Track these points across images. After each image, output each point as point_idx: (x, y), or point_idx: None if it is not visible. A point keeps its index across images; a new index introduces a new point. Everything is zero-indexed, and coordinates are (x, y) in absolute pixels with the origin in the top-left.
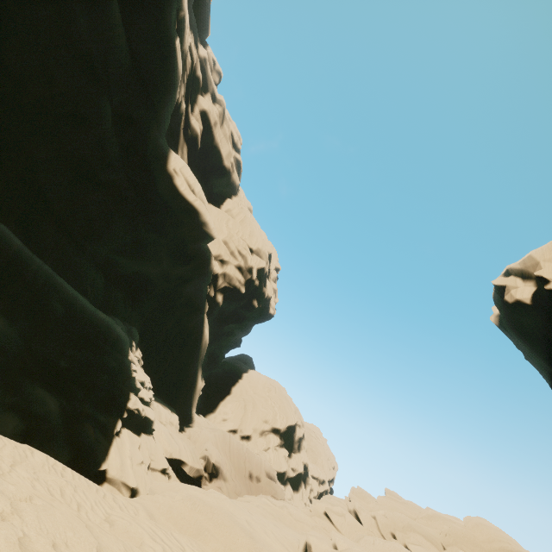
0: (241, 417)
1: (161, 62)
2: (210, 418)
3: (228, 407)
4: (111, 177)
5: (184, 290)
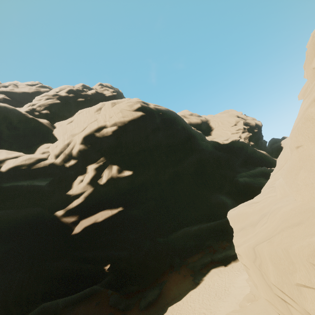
0: None
1: (202, 136)
2: None
3: None
4: (226, 156)
5: (248, 152)
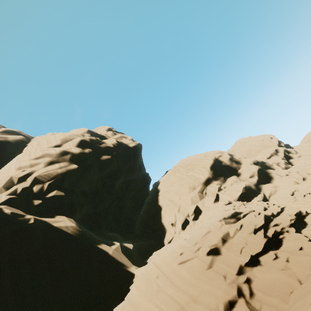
0: (178, 210)
1: None
2: (167, 239)
3: (167, 217)
4: None
5: None
